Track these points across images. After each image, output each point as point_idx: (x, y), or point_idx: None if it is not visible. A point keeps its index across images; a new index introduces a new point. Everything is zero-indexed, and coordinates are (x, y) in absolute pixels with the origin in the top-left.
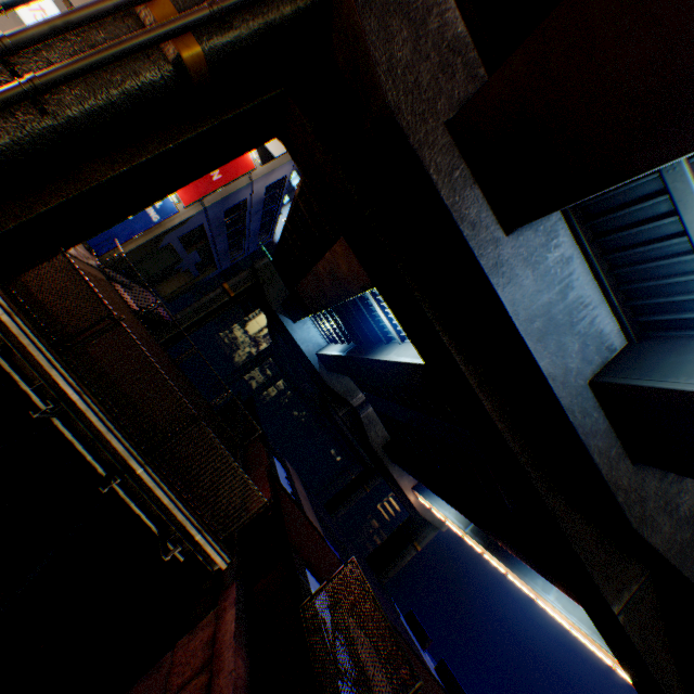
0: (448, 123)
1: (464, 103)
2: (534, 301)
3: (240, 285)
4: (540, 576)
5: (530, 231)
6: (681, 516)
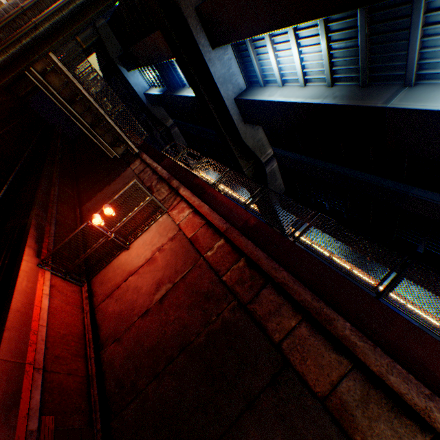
0: (196, 8)
1: (201, 1)
2: (220, 73)
3: (88, 40)
4: (242, 191)
5: (220, 49)
6: (257, 140)
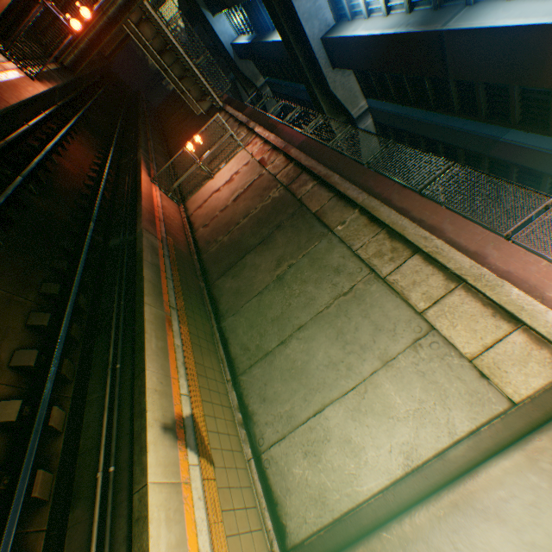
0: None
1: None
2: (304, 8)
3: None
4: None
5: None
6: (347, 90)
